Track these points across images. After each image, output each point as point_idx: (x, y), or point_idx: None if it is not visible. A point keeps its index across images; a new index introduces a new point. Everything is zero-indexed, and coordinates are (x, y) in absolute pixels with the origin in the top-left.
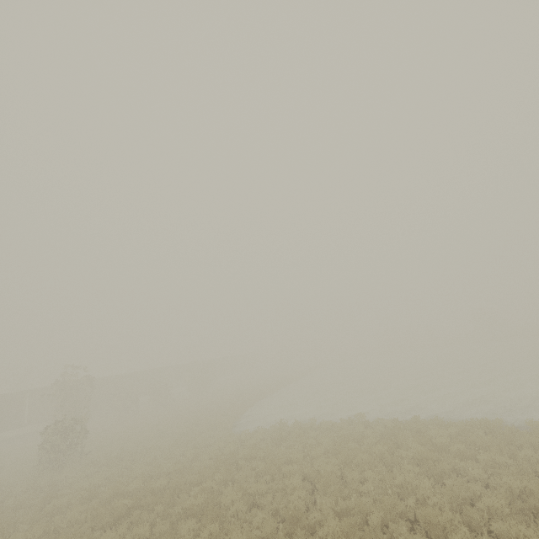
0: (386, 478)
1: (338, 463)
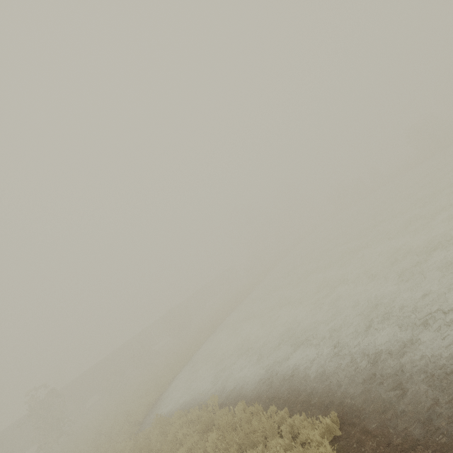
0: None
1: None
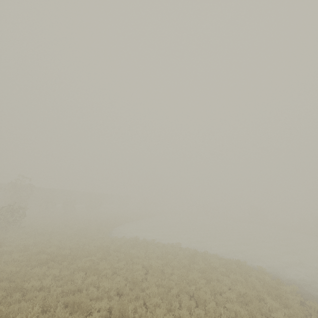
0: (184, 275)
1: (162, 263)
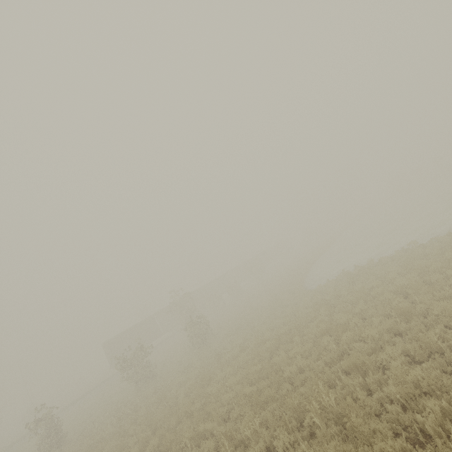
0: None
1: (415, 276)
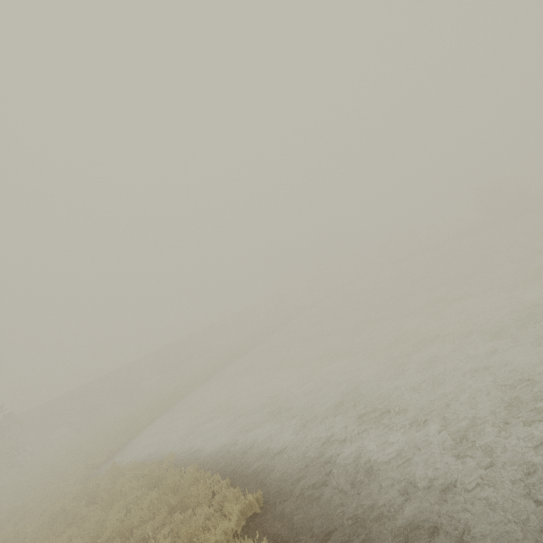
0: None
1: None
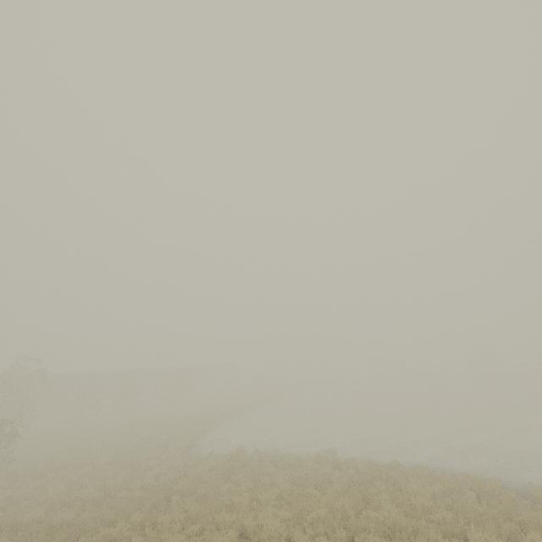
0: None
1: (288, 517)
